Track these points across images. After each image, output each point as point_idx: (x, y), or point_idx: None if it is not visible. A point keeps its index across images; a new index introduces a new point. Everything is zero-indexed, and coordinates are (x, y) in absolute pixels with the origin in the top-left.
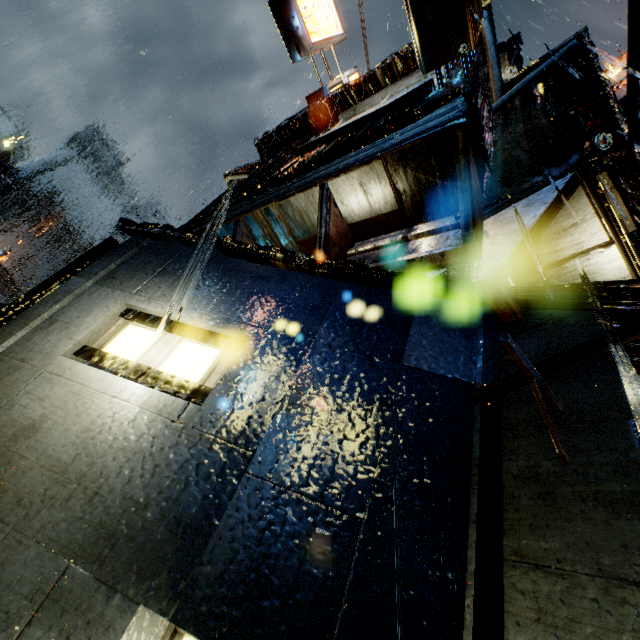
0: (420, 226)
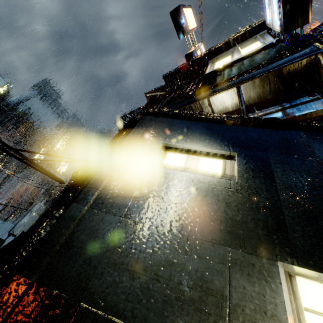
0: (286, 103)
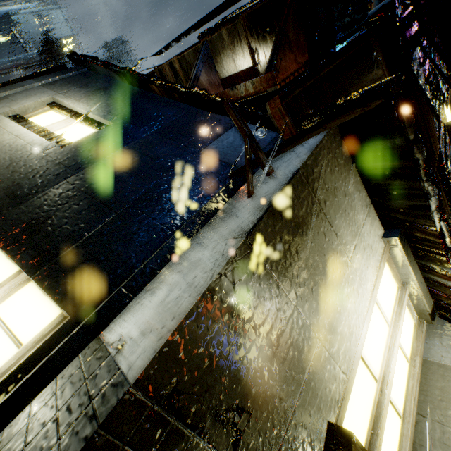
0: None
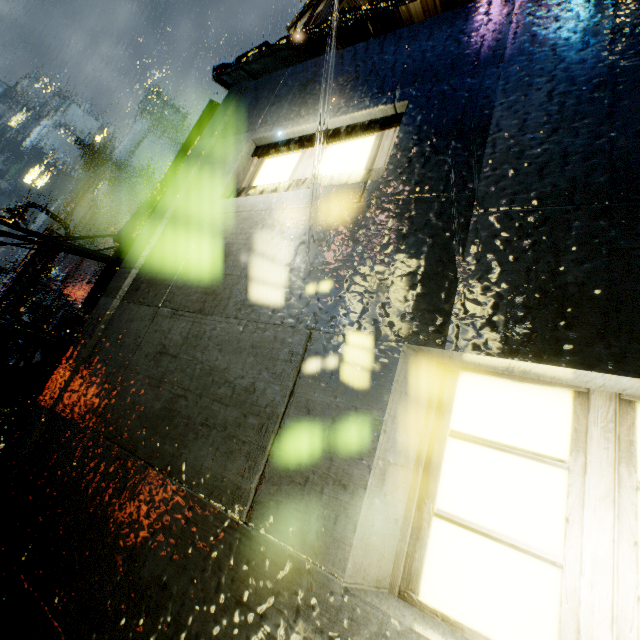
0: None
